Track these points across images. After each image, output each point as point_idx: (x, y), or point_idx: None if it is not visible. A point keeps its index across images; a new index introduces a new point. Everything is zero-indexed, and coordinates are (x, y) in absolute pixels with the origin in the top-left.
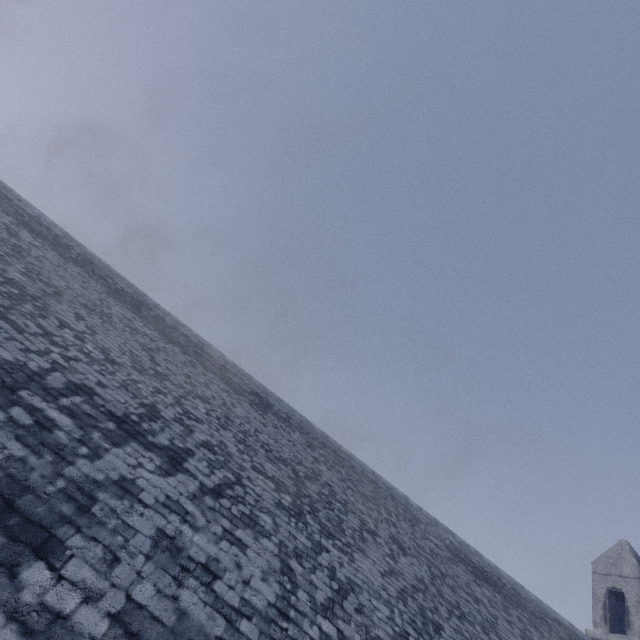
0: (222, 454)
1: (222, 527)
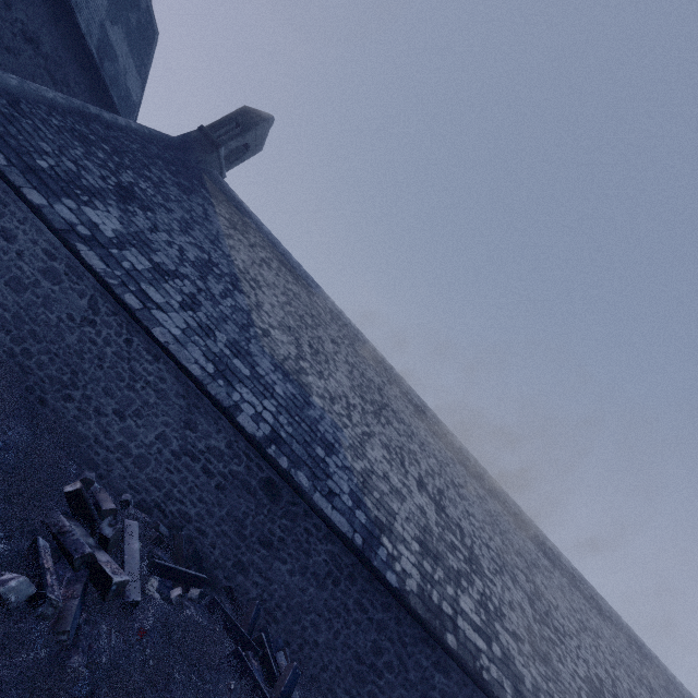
0: (635, 697)
1: None
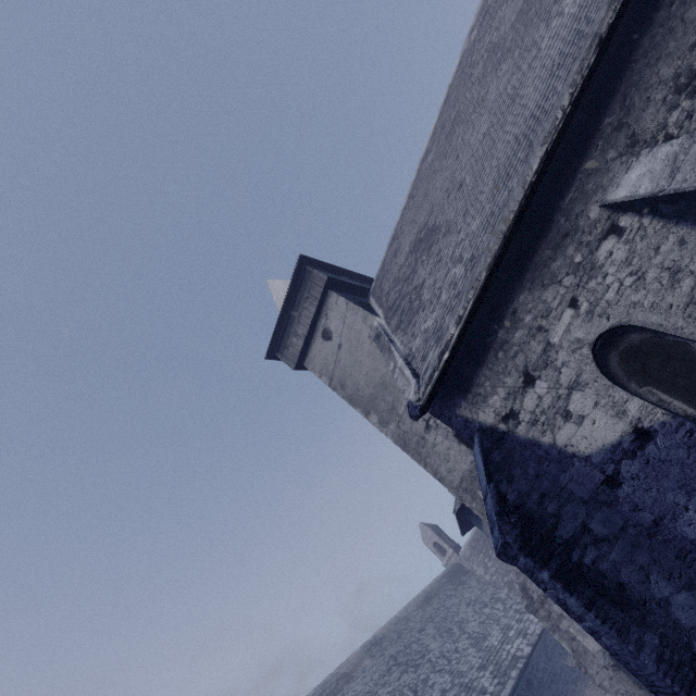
0: (394, 692)
1: (429, 689)
